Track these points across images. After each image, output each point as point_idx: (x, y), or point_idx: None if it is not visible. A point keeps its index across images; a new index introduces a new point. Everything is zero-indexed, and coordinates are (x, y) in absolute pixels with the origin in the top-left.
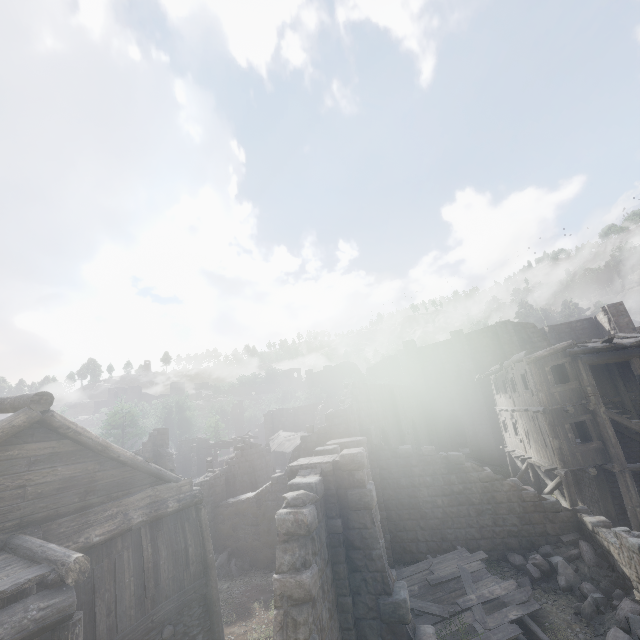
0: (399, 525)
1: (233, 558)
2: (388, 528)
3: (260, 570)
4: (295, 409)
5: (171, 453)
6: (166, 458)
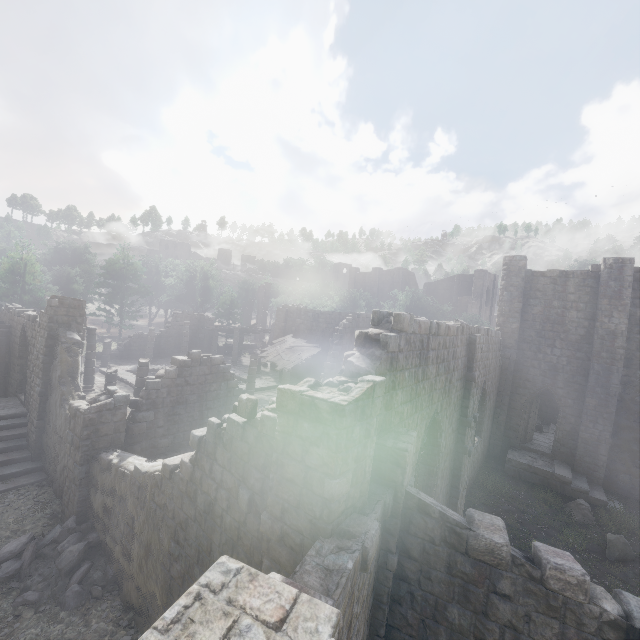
0: None
1: (84, 564)
2: None
3: (117, 609)
4: (316, 313)
5: (75, 340)
6: (62, 346)
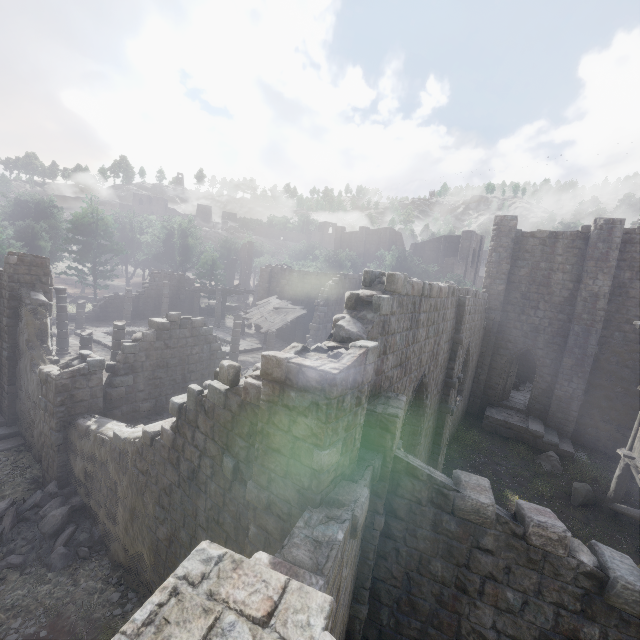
0: (389, 639)
1: (68, 527)
2: (362, 632)
3: (105, 567)
4: (301, 273)
5: (40, 301)
6: (26, 308)
